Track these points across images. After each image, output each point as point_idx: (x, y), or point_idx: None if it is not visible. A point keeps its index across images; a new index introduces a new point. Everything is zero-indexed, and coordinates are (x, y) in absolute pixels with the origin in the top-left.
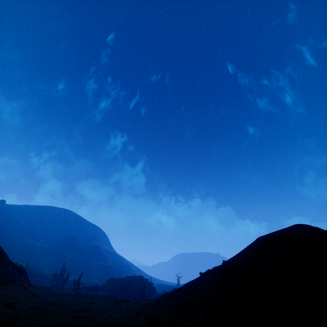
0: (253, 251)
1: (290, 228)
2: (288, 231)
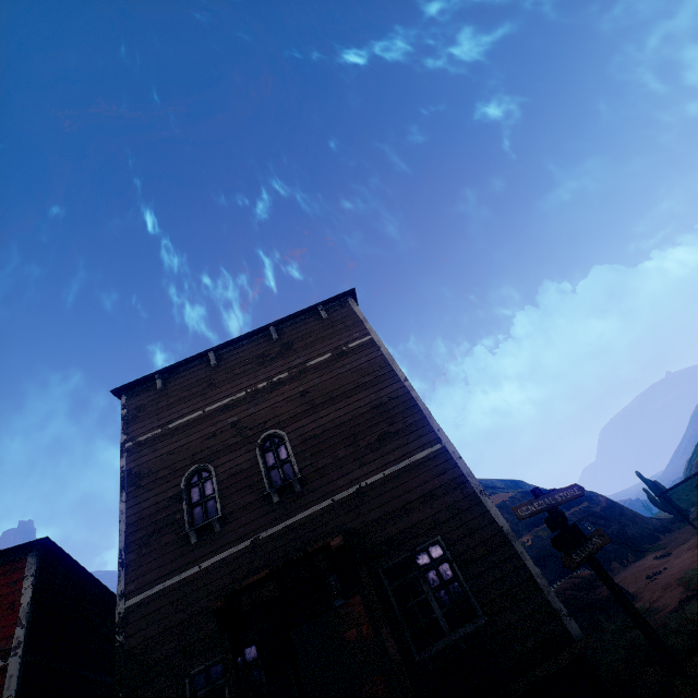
0: (694, 469)
1: (697, 459)
2: (697, 460)
